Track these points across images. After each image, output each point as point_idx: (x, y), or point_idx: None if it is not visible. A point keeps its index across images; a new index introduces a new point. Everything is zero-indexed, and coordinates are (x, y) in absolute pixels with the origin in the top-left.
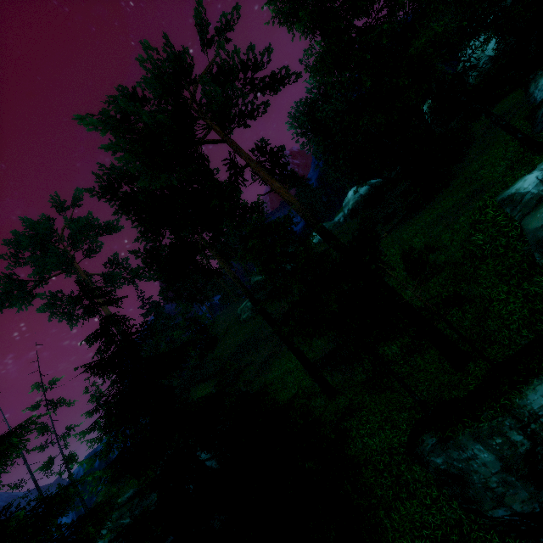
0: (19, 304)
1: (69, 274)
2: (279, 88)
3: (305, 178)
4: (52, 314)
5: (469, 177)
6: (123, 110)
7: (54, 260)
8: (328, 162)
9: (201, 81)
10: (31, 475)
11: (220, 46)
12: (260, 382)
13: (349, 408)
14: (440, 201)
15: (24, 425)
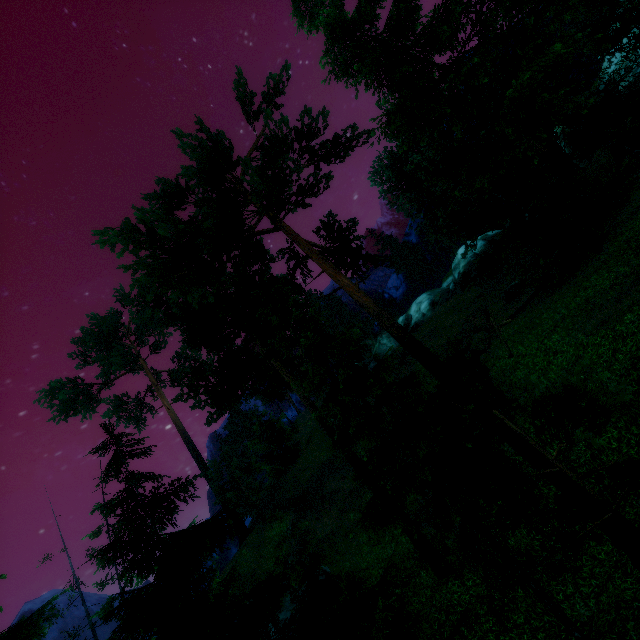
0: (84, 410)
1: (138, 370)
2: (346, 152)
3: (389, 257)
4: (118, 418)
5: (634, 240)
6: (164, 205)
7: (118, 360)
8: (424, 223)
9: (242, 165)
10: (89, 620)
11: (265, 118)
12: (348, 521)
13: (467, 612)
14: (590, 275)
15: (38, 614)
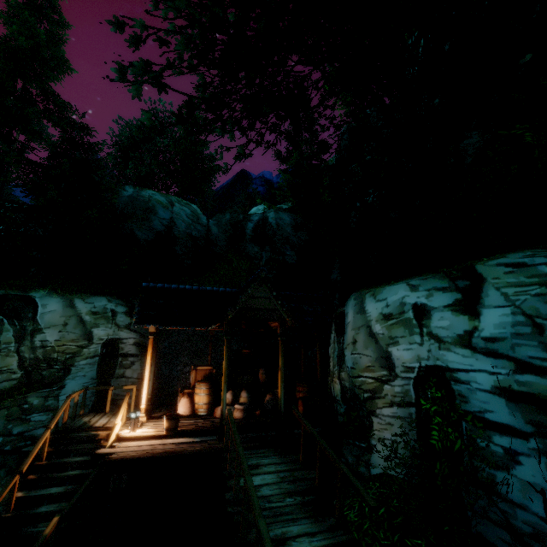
0: None
1: None
2: None
3: None
4: None
5: None
6: None
7: None
8: None
9: None
10: None
11: None
12: None
13: None
14: None
15: None
